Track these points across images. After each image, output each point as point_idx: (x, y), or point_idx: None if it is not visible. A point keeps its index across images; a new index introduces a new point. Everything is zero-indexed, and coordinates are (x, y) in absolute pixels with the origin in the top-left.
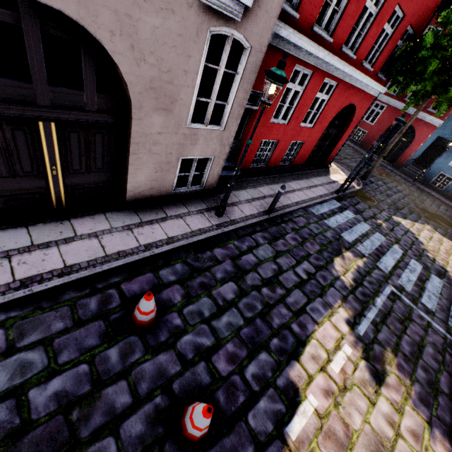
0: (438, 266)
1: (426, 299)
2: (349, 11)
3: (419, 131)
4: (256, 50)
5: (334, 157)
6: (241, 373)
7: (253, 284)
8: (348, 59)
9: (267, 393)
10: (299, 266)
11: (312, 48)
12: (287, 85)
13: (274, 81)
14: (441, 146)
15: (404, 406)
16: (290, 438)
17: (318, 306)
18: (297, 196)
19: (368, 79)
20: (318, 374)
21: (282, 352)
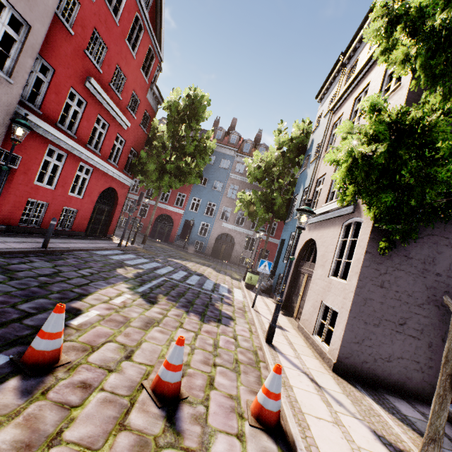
0: (198, 273)
1: (189, 281)
2: (84, 125)
3: (174, 218)
4: (2, 113)
5: (114, 230)
6: (15, 307)
7: (27, 275)
8: (95, 154)
9: (47, 312)
10: (82, 270)
11: (60, 135)
12: (45, 157)
13: (20, 126)
14: (189, 225)
15: (171, 309)
16: (73, 324)
17: (101, 283)
18: (79, 245)
19: (117, 171)
20: (101, 304)
21: (63, 298)
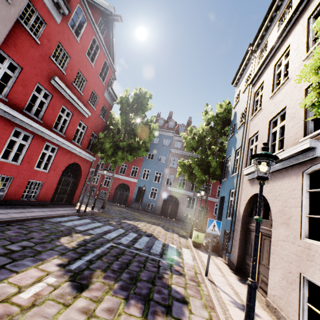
0: (148, 233)
1: (137, 245)
2: (49, 112)
3: (130, 186)
4: None
5: (79, 198)
6: None
7: None
8: (60, 136)
9: None
10: (14, 244)
11: (25, 119)
12: (11, 137)
13: None
14: (142, 191)
15: (104, 296)
16: None
17: (25, 262)
18: (36, 213)
19: (79, 149)
20: None
21: None
